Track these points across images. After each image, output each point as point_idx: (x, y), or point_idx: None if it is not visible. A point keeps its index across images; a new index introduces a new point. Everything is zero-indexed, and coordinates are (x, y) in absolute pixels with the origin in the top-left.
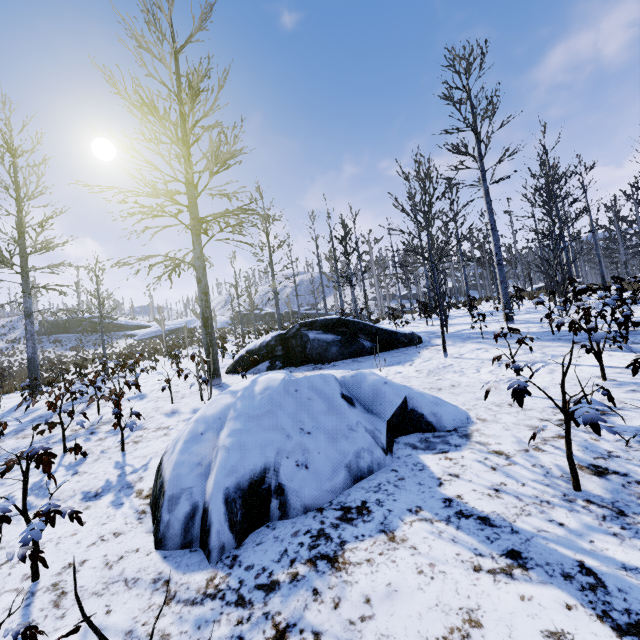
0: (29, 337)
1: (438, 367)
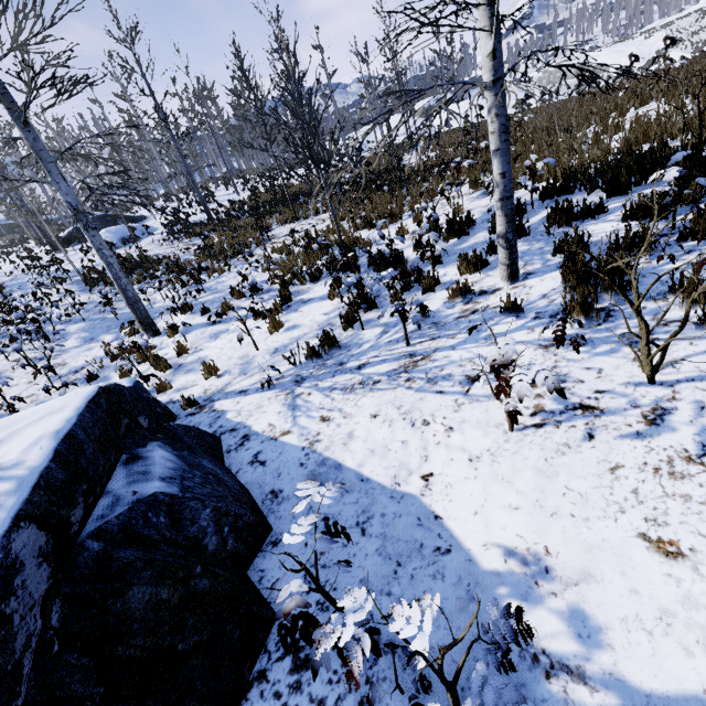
0: None
1: (154, 223)
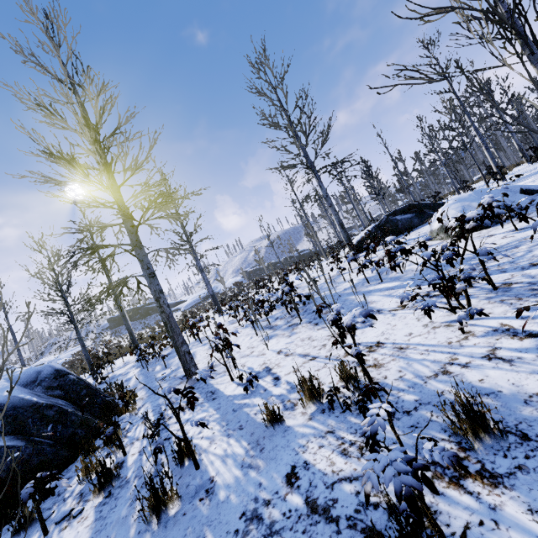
0: (207, 283)
1: None
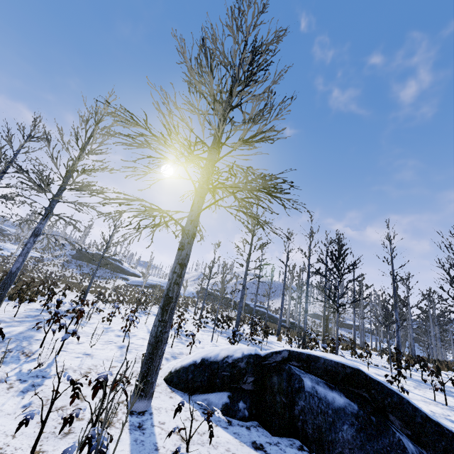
0: (23, 253)
1: None
